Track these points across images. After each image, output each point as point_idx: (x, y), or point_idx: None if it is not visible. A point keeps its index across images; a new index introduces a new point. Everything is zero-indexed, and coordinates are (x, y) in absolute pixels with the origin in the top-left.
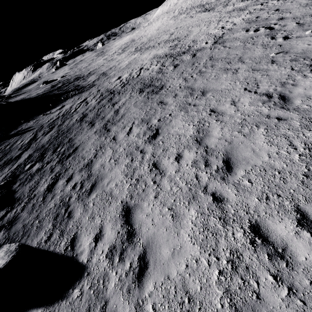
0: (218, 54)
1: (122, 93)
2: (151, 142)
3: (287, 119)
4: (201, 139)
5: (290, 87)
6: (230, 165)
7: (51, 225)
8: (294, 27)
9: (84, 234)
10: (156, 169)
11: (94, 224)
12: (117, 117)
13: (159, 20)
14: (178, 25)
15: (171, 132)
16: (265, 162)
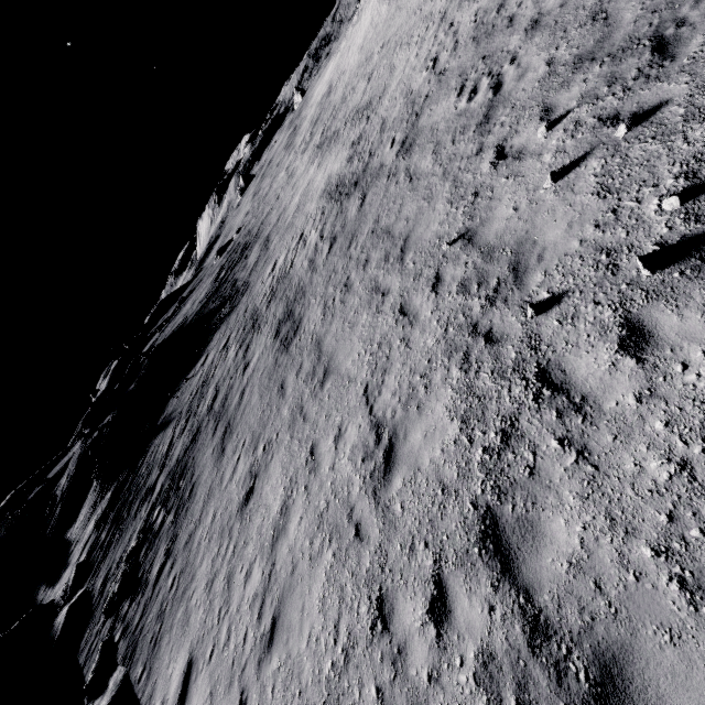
0: (388, 208)
1: (260, 332)
2: (242, 511)
3: (364, 538)
4: (277, 538)
5: (413, 413)
6: (274, 635)
7: (147, 653)
8: (535, 85)
9: (159, 687)
10: (227, 589)
11: (167, 674)
12: (238, 415)
13: (370, 2)
14: (387, 32)
15: (263, 495)
16: (299, 654)
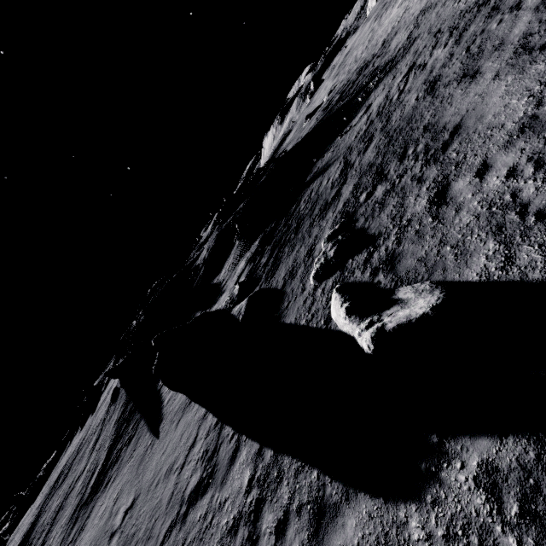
0: None
1: None
2: None
3: None
4: None
5: None
6: None
7: (496, 245)
8: None
9: None
10: None
11: None
12: None
13: None
14: None
15: None
16: None
